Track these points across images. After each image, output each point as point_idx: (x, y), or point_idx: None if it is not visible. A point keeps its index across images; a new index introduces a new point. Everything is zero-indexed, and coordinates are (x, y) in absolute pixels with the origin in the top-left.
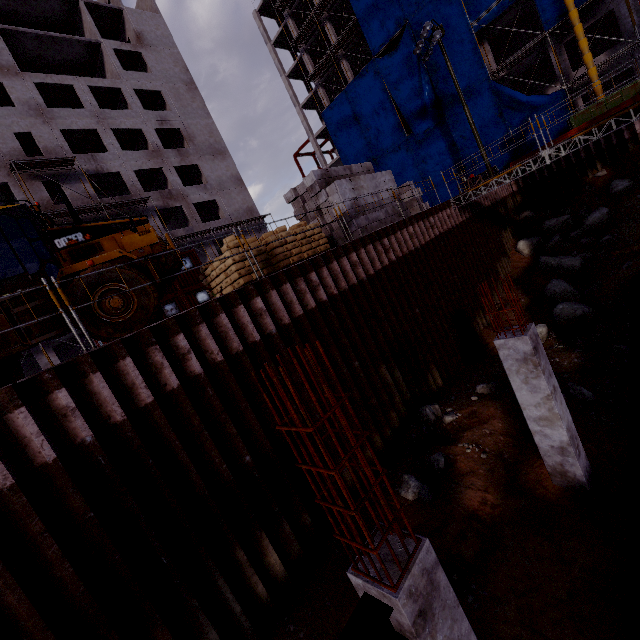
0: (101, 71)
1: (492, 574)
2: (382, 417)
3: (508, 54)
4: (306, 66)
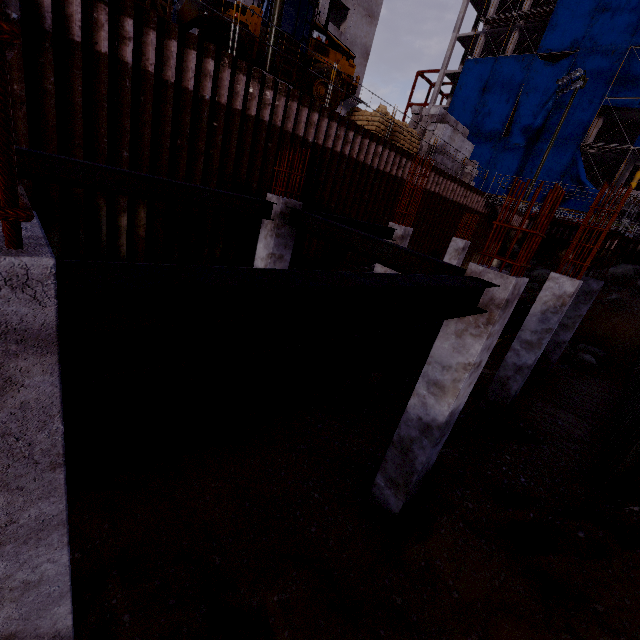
0: None
1: None
2: None
3: (608, 140)
4: (490, 6)
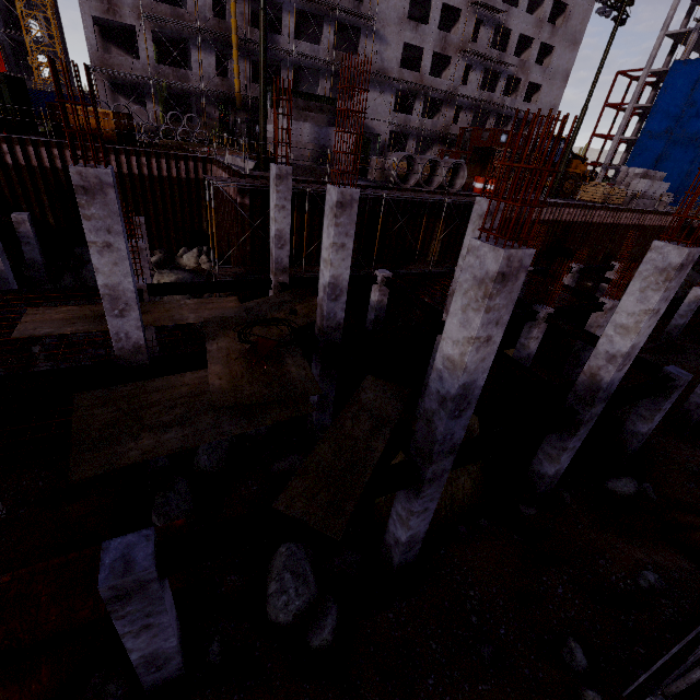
0: None
1: None
2: None
3: None
4: None
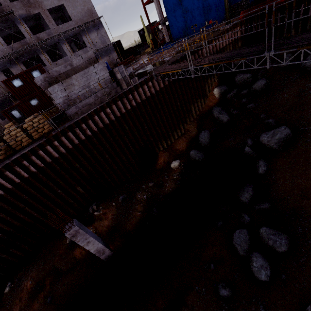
0: None
1: (67, 276)
2: (76, 205)
3: None
4: None
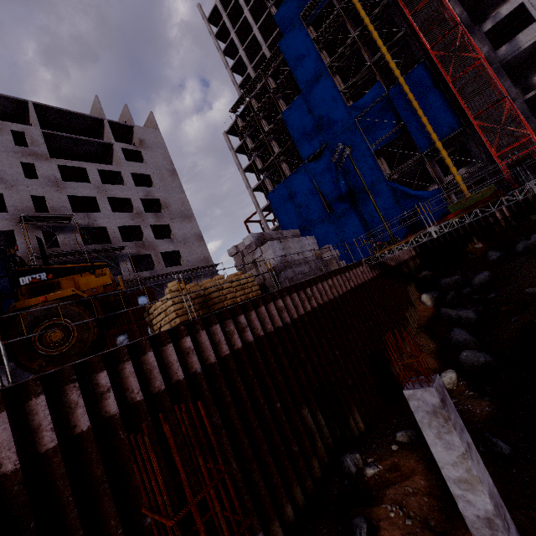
0: (110, 160)
1: None
2: (303, 466)
3: (398, 165)
4: (257, 165)
